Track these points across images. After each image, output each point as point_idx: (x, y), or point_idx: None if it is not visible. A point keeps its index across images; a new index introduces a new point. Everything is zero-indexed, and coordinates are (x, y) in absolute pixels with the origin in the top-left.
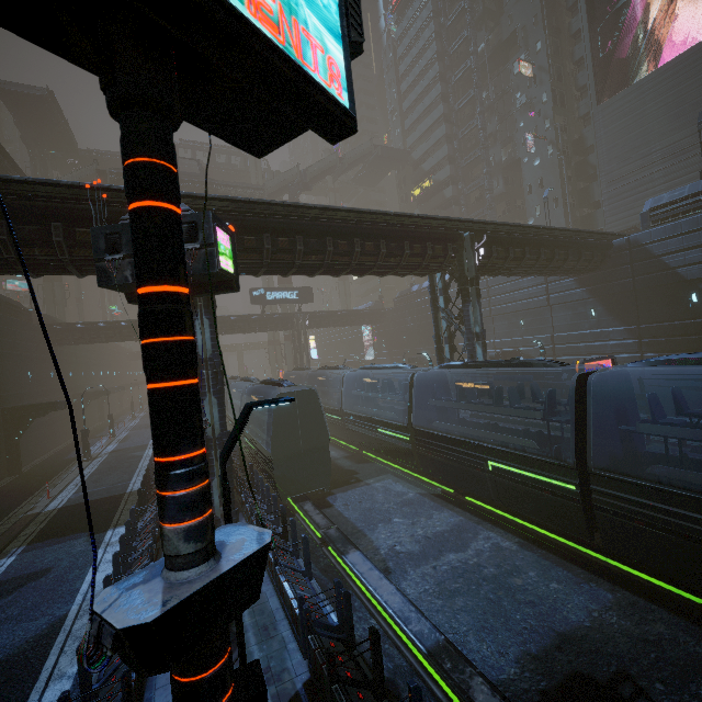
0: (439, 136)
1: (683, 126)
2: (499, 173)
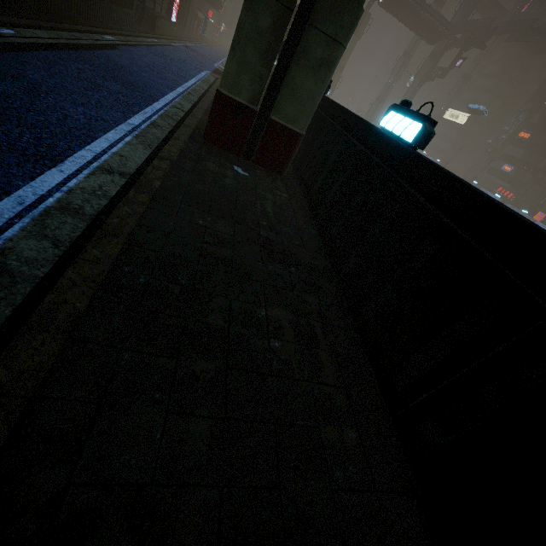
0: None
1: None
2: None
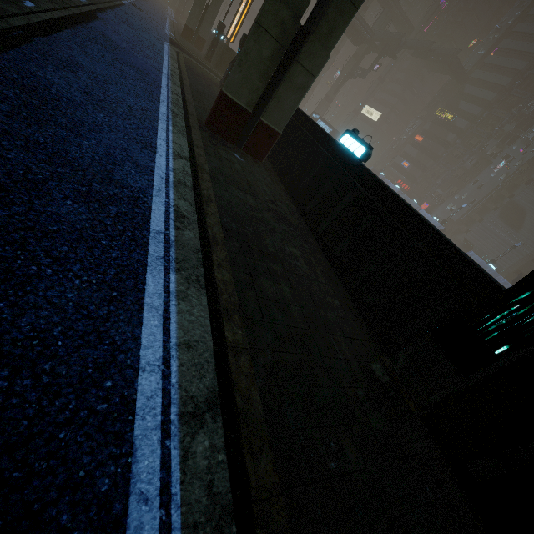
0: (486, 97)
1: (530, 232)
2: (478, 157)
